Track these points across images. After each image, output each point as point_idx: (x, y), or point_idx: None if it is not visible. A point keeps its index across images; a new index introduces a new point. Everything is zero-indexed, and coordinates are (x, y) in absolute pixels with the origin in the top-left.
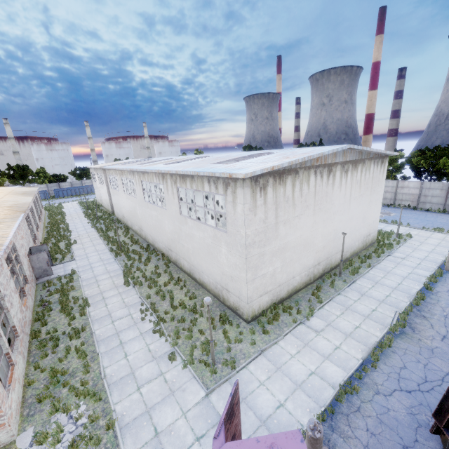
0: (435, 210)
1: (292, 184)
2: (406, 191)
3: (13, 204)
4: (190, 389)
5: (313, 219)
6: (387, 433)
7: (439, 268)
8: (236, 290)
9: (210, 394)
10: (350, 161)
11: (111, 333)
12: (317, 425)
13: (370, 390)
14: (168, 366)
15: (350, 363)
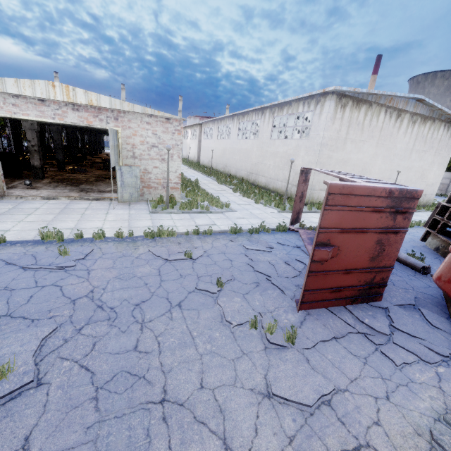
0: None
1: (365, 113)
2: None
3: None
4: (269, 209)
5: (375, 150)
6: None
7: None
8: None
9: (281, 213)
10: (420, 114)
11: (216, 192)
12: None
13: None
14: (254, 204)
15: None
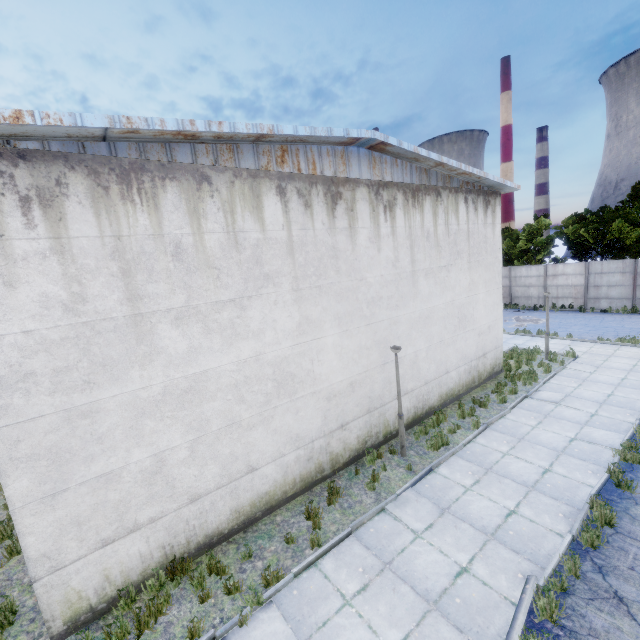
0: (617, 309)
1: (191, 208)
2: (562, 281)
3: None
4: None
5: (300, 312)
6: None
7: None
8: None
9: None
10: (396, 183)
11: None
12: None
13: None
14: None
15: None
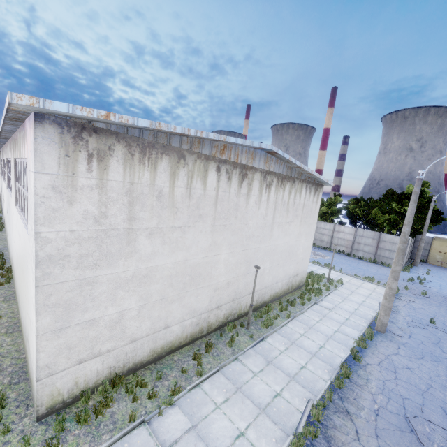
0: (366, 258)
1: (172, 172)
2: (342, 236)
3: None
4: None
5: (212, 238)
6: None
7: (369, 327)
8: (31, 348)
9: None
10: (275, 172)
11: None
12: None
13: None
14: None
15: None
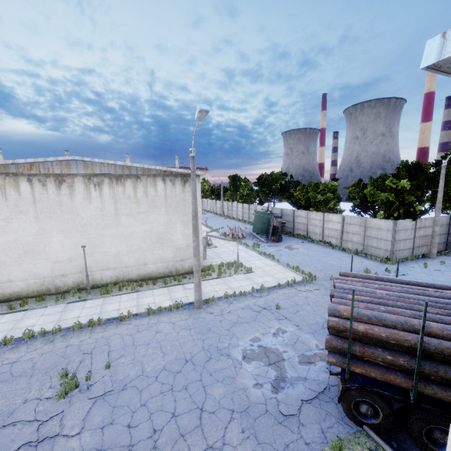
0: (351, 250)
1: None
2: (331, 225)
3: None
4: None
5: (39, 226)
6: None
7: (180, 301)
8: None
9: None
10: (104, 174)
11: None
12: None
13: None
14: None
15: None
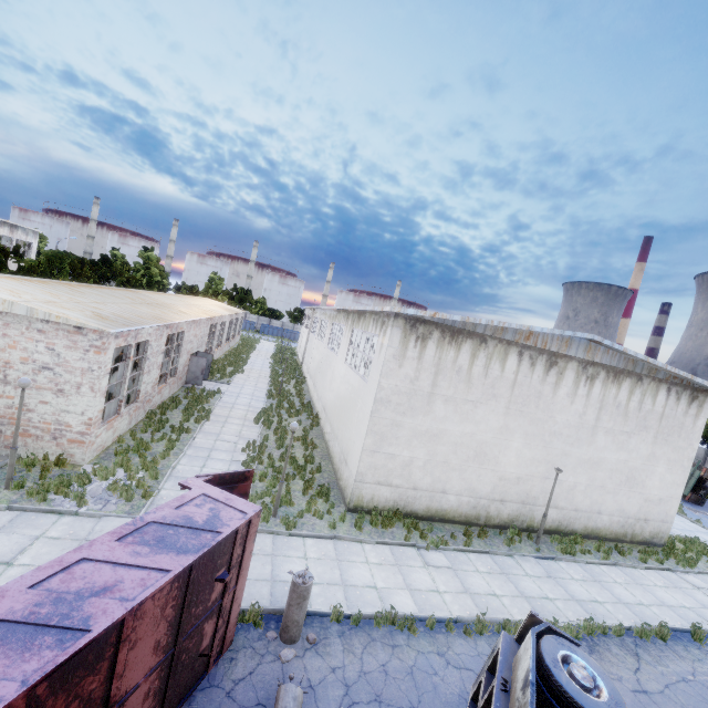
0: None
1: (473, 353)
2: None
3: (210, 310)
4: None
5: (504, 421)
6: (405, 685)
7: None
8: (352, 461)
9: None
10: (603, 364)
11: (207, 446)
12: (306, 572)
13: (433, 646)
14: None
15: (436, 612)
